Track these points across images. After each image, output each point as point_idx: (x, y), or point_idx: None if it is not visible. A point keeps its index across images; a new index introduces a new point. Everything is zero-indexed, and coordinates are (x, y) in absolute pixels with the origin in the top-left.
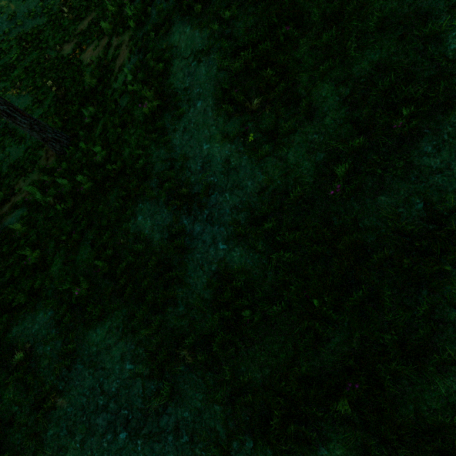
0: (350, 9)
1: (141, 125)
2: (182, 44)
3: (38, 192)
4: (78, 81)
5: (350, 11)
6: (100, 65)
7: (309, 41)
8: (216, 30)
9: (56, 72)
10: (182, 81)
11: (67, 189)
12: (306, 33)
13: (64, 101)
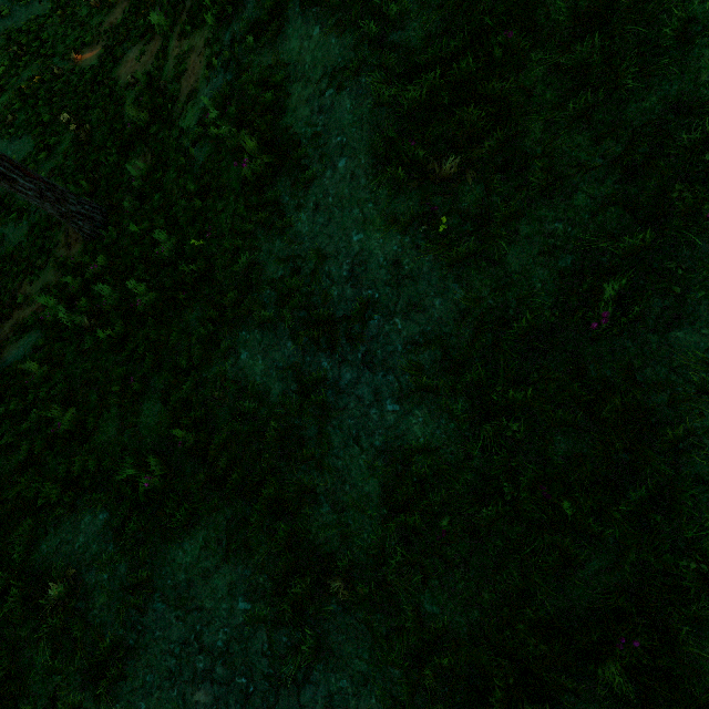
0: (626, 2)
1: (236, 196)
2: (306, 57)
3: (61, 305)
4: (112, 114)
5: (625, 6)
6: (152, 87)
7: (547, 58)
8: (371, 35)
9: (73, 97)
10: (309, 122)
11: (111, 303)
12: (542, 43)
13: (90, 148)
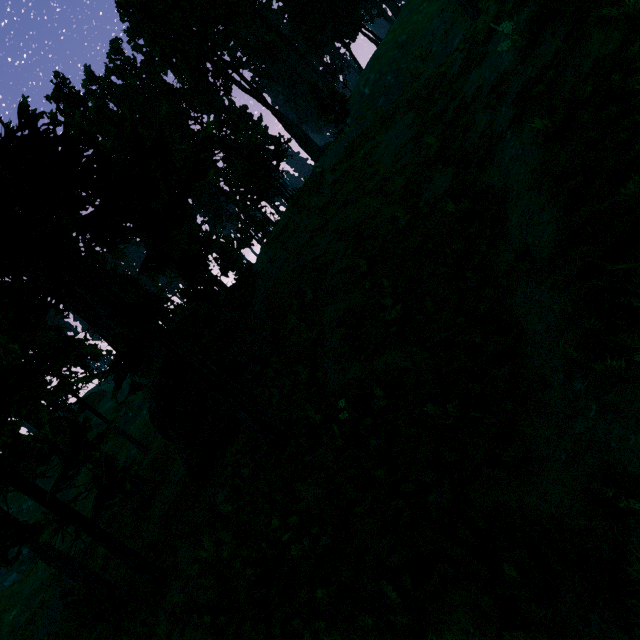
0: None
1: None
2: None
3: None
4: None
5: None
6: None
7: None
8: None
9: None
10: None
11: None
12: None
13: None
